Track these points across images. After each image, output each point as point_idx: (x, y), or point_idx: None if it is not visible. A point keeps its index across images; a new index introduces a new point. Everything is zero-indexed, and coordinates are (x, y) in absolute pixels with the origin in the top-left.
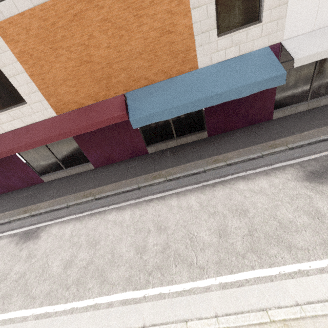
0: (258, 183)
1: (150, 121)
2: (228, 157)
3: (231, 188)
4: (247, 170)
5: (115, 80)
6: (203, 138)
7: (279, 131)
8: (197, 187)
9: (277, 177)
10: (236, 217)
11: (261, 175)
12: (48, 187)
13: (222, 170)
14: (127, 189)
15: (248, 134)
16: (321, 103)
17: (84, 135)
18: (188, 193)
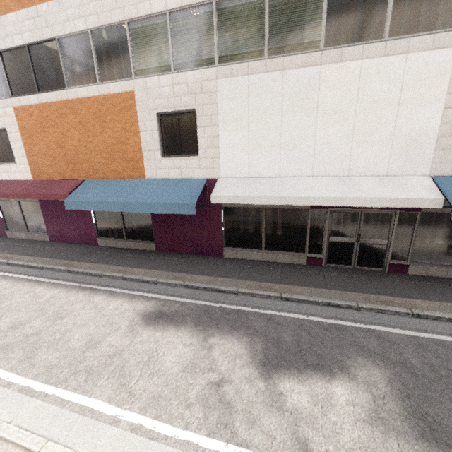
0: (112, 302)
1: (80, 208)
2: (135, 272)
3: (89, 297)
4: (127, 289)
5: (79, 166)
6: (151, 250)
7: (206, 269)
8: (74, 285)
9: (132, 304)
10: (48, 319)
11: (127, 297)
12: (2, 242)
13: (113, 281)
14: (34, 265)
15: (184, 260)
16: (278, 259)
17: (49, 204)
18: (59, 287)
